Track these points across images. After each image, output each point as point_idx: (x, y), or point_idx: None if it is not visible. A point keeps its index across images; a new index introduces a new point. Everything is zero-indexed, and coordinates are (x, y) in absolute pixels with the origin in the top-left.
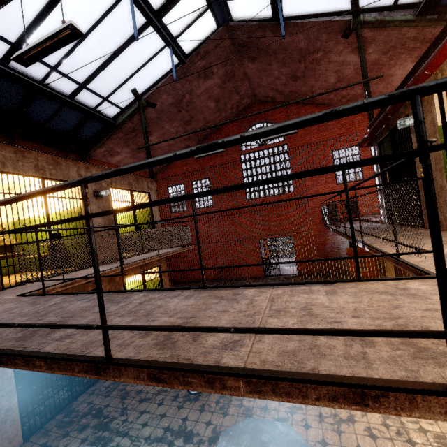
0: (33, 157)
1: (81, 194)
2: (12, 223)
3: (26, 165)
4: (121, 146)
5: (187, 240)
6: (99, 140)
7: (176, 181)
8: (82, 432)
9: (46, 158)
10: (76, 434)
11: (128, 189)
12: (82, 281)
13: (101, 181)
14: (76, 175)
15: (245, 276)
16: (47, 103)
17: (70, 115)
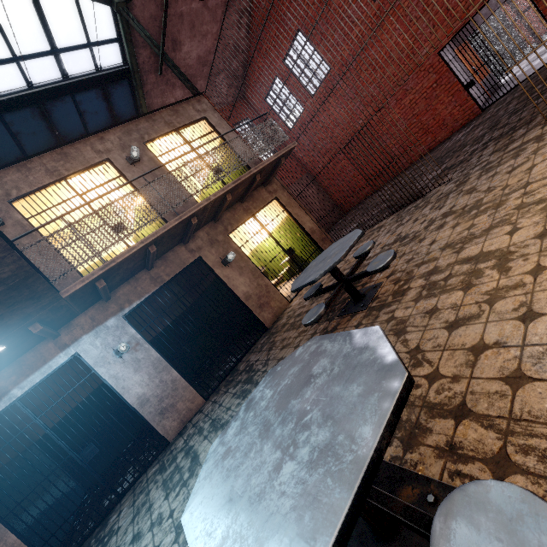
0: (38, 164)
1: (117, 172)
2: (134, 240)
3: (38, 177)
4: (169, 93)
5: (278, 140)
6: (140, 106)
7: (267, 82)
8: (235, 388)
9: (51, 157)
10: (231, 390)
11: (169, 132)
12: (124, 254)
13: (129, 144)
14: (95, 155)
15: (444, 138)
16: (61, 107)
17: (90, 102)
